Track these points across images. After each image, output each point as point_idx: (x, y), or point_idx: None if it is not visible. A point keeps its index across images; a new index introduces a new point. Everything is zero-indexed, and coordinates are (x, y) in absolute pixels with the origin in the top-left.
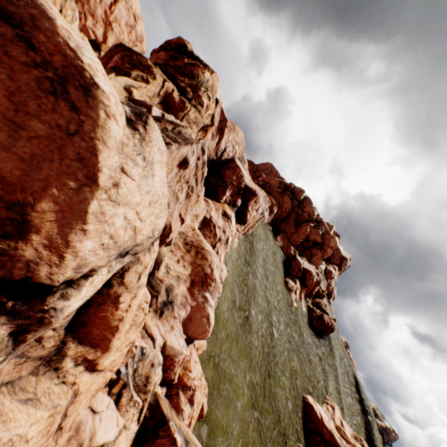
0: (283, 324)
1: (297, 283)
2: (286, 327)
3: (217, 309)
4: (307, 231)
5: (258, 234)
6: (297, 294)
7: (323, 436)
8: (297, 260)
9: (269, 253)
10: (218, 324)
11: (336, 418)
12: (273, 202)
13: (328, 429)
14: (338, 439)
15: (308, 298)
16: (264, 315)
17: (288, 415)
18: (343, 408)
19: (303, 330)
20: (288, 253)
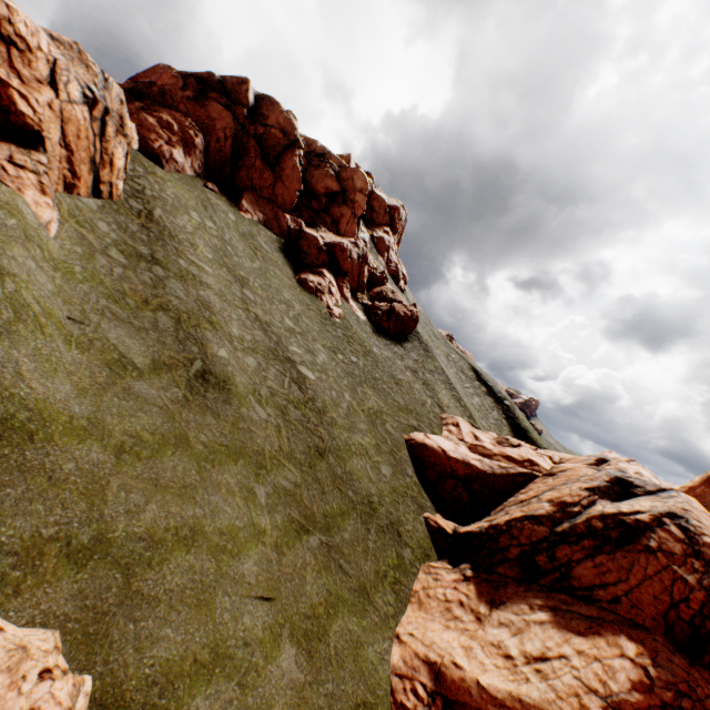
0: (326, 352)
1: (326, 276)
2: (334, 354)
3: (1, 401)
4: (299, 170)
5: (172, 198)
6: (334, 294)
7: (455, 475)
8: (307, 236)
9: (233, 236)
10: (48, 439)
11: (467, 435)
12: (184, 123)
13: (460, 461)
14: (478, 464)
15: (360, 294)
16: (263, 353)
17: (388, 489)
18: (471, 415)
19: (370, 344)
20: (284, 230)
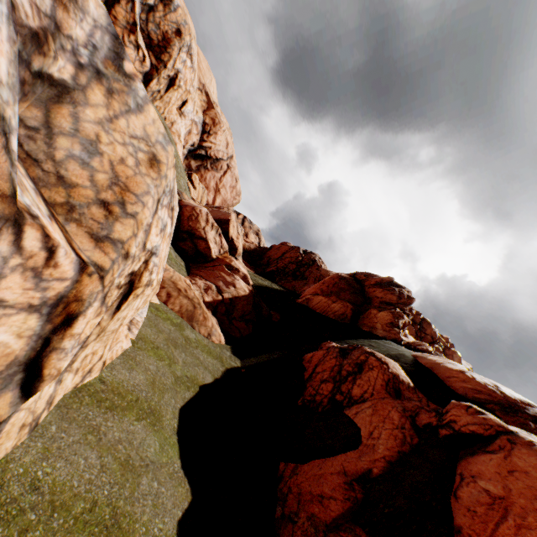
0: None
1: None
2: None
3: None
4: None
5: None
6: None
7: None
8: None
9: None
10: None
11: None
12: None
13: None
14: None
15: None
16: None
17: None
18: None
19: None
20: None
